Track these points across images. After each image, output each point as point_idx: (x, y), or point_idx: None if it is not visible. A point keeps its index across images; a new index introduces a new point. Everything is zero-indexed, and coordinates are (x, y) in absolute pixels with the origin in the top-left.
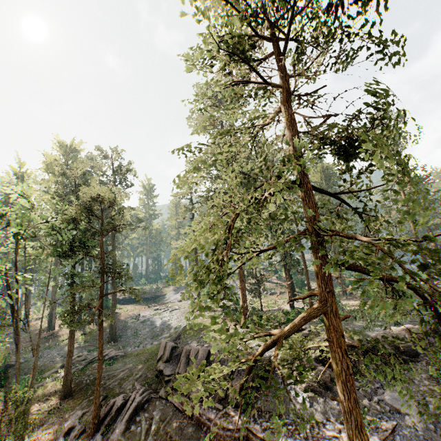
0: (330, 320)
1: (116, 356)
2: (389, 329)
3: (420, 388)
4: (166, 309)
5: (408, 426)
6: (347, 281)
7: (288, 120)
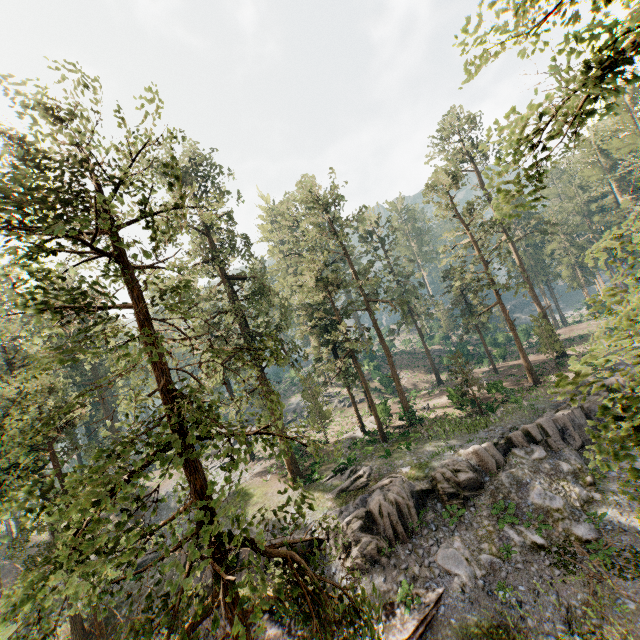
0: (228, 611)
1: (145, 562)
2: (458, 454)
3: (479, 532)
4: (212, 466)
5: (456, 590)
6: (446, 361)
7: (151, 353)
